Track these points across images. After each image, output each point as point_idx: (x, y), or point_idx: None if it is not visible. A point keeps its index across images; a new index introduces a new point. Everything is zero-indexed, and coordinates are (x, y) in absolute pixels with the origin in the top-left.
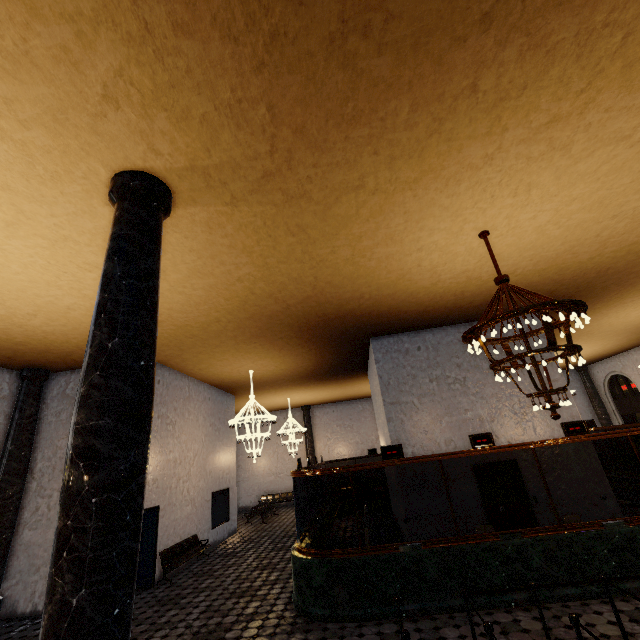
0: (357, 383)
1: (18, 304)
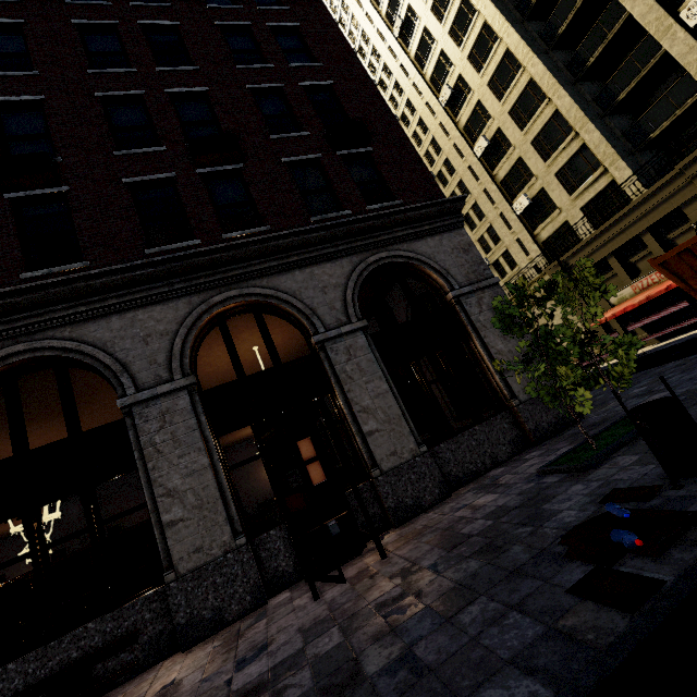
0: None
1: None
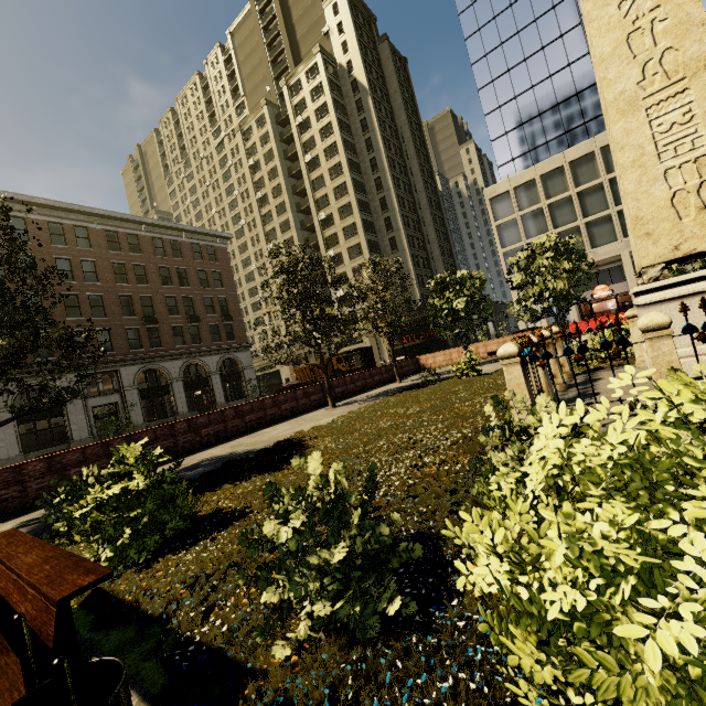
0: None
1: None
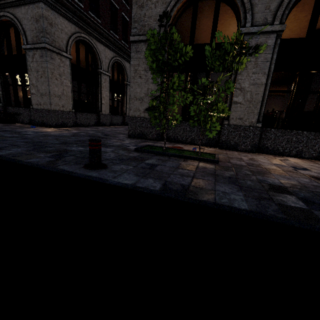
0: (276, 88)
1: None
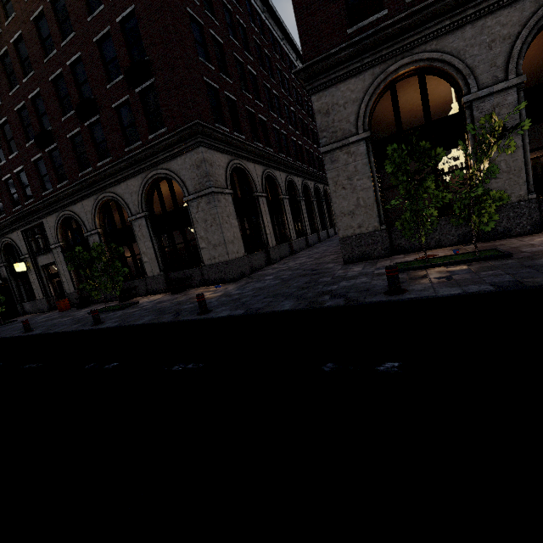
0: None
1: (431, 104)
